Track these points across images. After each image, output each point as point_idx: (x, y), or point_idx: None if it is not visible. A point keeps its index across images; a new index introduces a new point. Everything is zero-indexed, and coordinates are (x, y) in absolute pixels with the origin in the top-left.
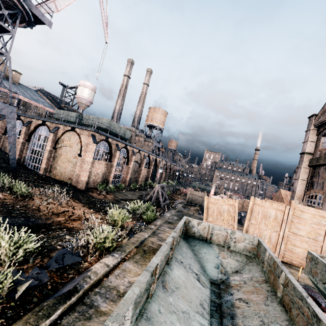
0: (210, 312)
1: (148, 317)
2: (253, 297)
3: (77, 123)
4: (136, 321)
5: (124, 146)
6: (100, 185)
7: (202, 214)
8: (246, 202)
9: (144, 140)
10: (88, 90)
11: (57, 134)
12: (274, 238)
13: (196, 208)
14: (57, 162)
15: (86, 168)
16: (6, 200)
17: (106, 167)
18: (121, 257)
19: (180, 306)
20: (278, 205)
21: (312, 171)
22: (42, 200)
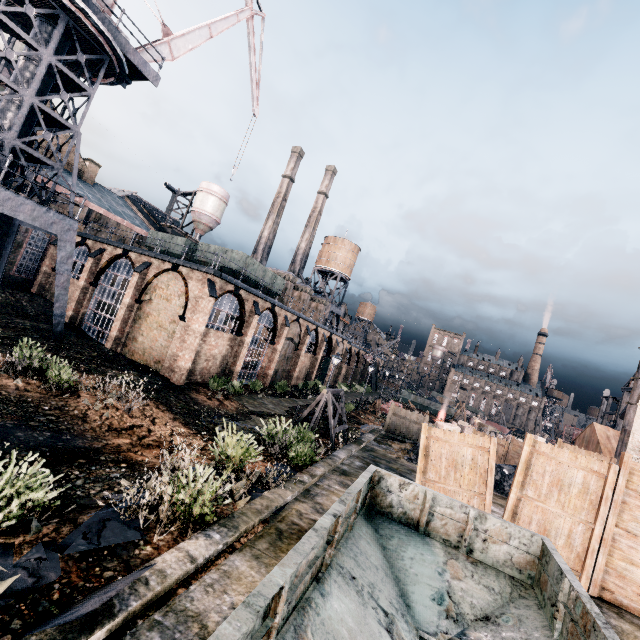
0: None
1: None
2: None
3: (186, 257)
4: None
5: (268, 307)
6: (214, 380)
7: (416, 461)
8: (514, 444)
9: (311, 298)
10: (214, 200)
11: (146, 275)
12: (581, 538)
13: (405, 446)
14: (139, 328)
15: (192, 344)
16: (27, 394)
17: (230, 346)
18: (226, 543)
19: None
20: (592, 461)
21: None
22: (94, 400)
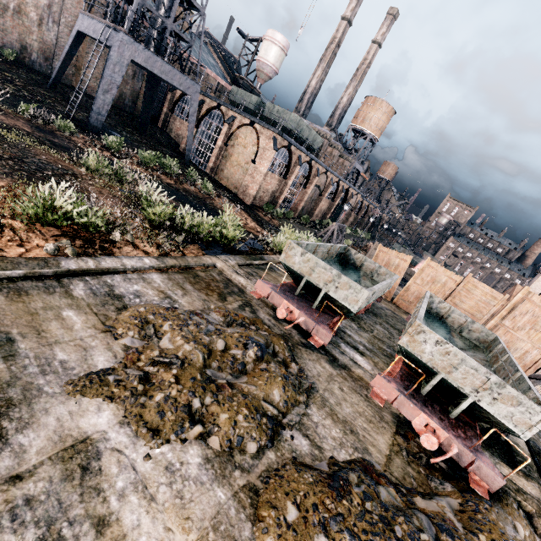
0: None
1: None
2: None
3: (256, 112)
4: None
5: (307, 160)
6: (266, 205)
7: None
8: None
9: (340, 154)
10: (276, 50)
11: (232, 126)
12: None
13: None
14: (225, 163)
15: (258, 180)
16: (198, 194)
17: (278, 185)
18: None
19: None
20: (453, 274)
21: None
22: (221, 203)
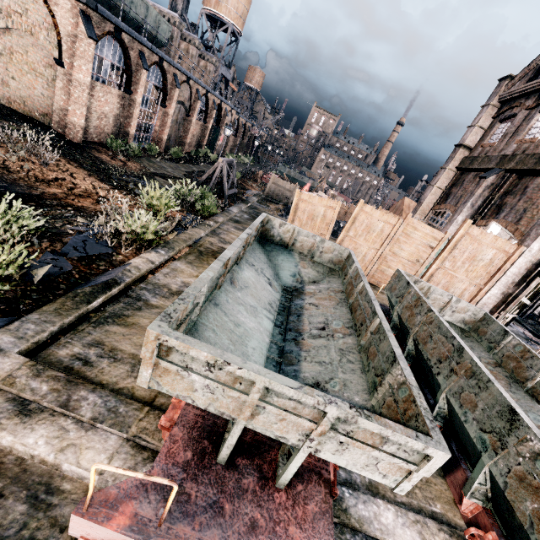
0: (277, 311)
1: (216, 303)
2: (324, 302)
3: None
4: (204, 304)
5: (156, 60)
6: (111, 140)
7: (286, 217)
8: (352, 209)
9: (199, 54)
10: None
11: None
12: (370, 257)
13: (279, 207)
14: (6, 68)
15: (80, 98)
16: None
17: (120, 104)
18: (169, 256)
19: (248, 301)
20: (391, 217)
21: (457, 178)
22: (5, 152)
